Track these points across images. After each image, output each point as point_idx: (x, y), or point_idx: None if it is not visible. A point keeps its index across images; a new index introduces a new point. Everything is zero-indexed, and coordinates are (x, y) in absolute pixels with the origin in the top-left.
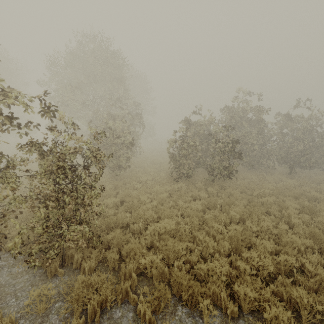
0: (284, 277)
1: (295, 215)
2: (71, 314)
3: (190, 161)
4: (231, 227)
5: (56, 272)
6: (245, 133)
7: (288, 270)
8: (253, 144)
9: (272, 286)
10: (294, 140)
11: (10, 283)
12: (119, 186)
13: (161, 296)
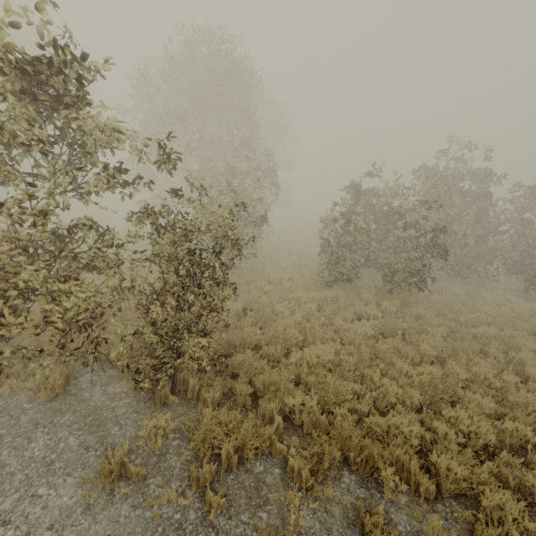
0: (511, 454)
1: (534, 362)
2: (195, 457)
3: (355, 256)
4: (423, 368)
5: (167, 399)
6: (455, 215)
7: (516, 445)
8: (467, 234)
9: (489, 464)
10: None
11: (108, 405)
12: (239, 284)
13: (323, 453)
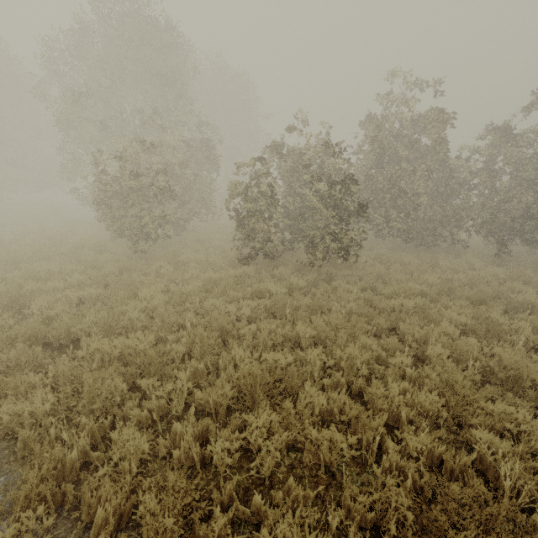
0: (296, 482)
1: (443, 338)
2: None
3: (264, 225)
4: (265, 355)
5: None
6: (398, 170)
7: (334, 463)
8: (419, 193)
9: (258, 498)
10: (514, 186)
11: None
12: (131, 269)
13: None
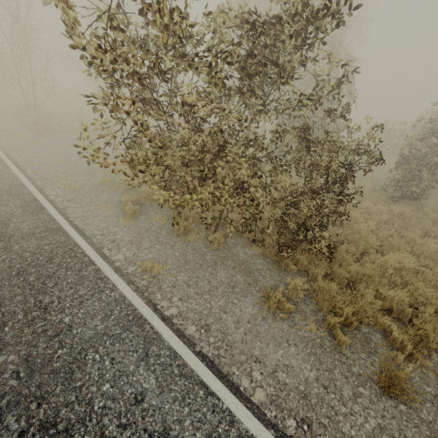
0: None
1: None
2: (317, 309)
3: (436, 177)
4: None
5: (286, 267)
6: None
7: None
8: None
9: None
10: None
11: (250, 261)
12: None
13: (422, 336)
